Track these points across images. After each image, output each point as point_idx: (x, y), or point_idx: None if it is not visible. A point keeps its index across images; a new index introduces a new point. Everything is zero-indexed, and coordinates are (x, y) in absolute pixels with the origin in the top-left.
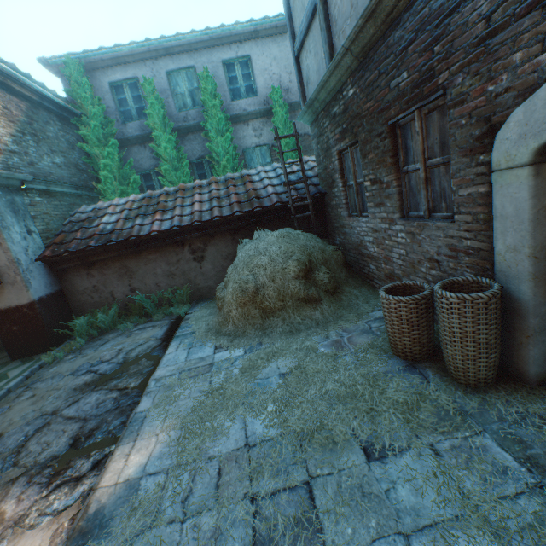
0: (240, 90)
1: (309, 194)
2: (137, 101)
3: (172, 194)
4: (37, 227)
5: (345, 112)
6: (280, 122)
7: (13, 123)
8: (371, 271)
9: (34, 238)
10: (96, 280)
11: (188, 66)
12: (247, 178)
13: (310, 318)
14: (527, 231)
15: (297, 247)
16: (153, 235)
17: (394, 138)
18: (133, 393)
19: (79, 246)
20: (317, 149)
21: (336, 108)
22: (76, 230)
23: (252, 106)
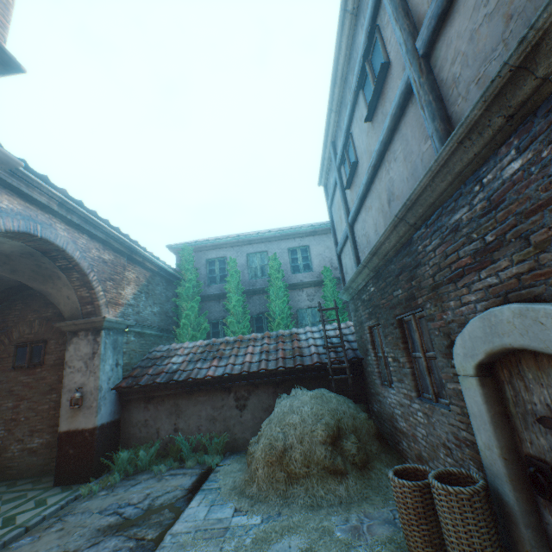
0: (299, 267)
1: (346, 357)
2: (222, 271)
3: (231, 343)
4: (124, 360)
5: (369, 300)
6: (329, 291)
7: (138, 286)
8: (404, 448)
9: (118, 369)
10: (150, 414)
11: (263, 251)
12: (295, 336)
13: (333, 493)
14: (490, 431)
15: (327, 410)
16: (207, 378)
17: (402, 329)
18: (148, 545)
19: (148, 381)
20: (354, 320)
21: (364, 296)
22: (149, 366)
23: (308, 278)
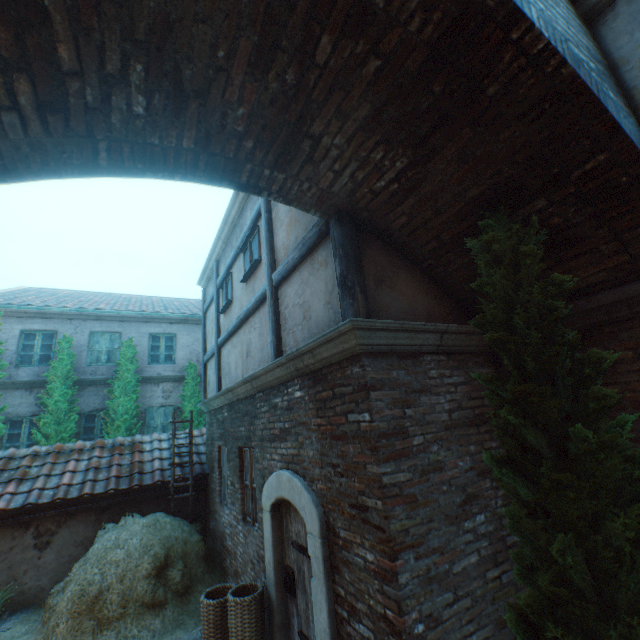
0: (160, 356)
1: (192, 474)
2: (46, 349)
3: (42, 456)
4: None
5: (223, 422)
6: (190, 390)
7: None
8: (228, 565)
9: None
10: None
11: (116, 331)
12: (138, 446)
13: (148, 628)
14: (272, 551)
15: (159, 539)
16: None
17: (242, 458)
18: None
19: None
20: (208, 433)
21: (220, 416)
22: None
23: (168, 371)
